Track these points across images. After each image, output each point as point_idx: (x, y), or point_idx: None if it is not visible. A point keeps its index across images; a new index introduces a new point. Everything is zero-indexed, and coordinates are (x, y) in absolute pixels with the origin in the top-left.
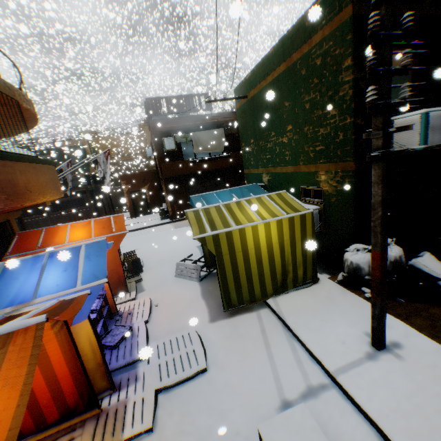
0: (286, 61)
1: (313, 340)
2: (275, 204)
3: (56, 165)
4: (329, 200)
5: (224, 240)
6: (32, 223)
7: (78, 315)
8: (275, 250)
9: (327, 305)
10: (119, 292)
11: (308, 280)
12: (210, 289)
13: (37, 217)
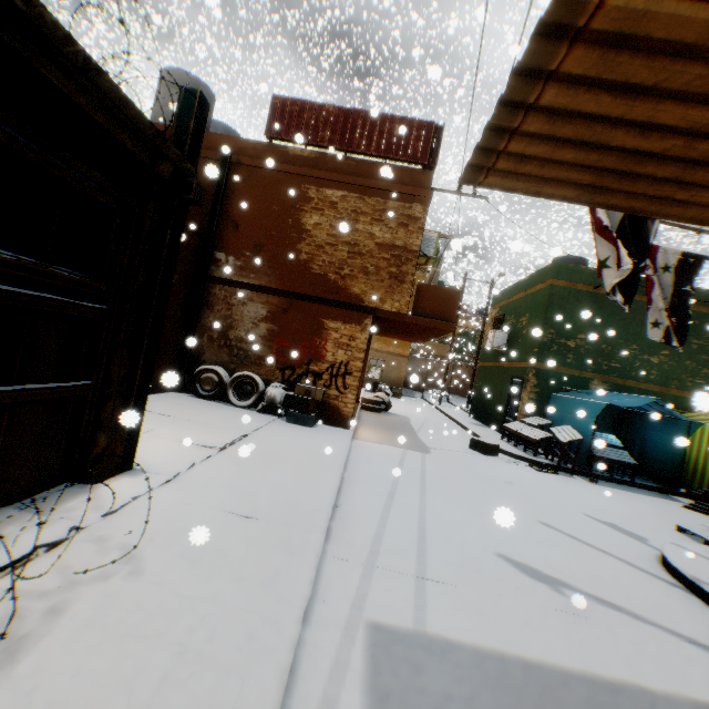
0: None
1: None
2: None
3: None
4: None
5: None
6: None
7: None
8: None
9: None
10: None
11: None
12: None
13: None
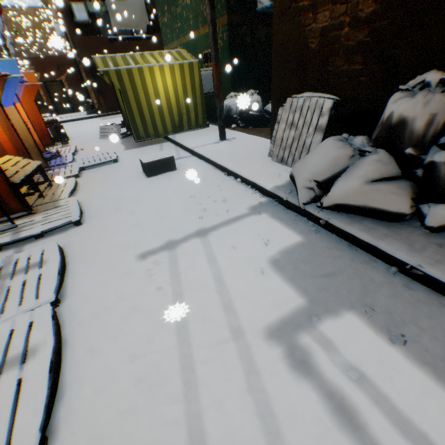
0: None
1: (188, 142)
2: (172, 57)
3: None
4: None
5: (126, 77)
6: None
7: (6, 101)
8: (170, 93)
9: (206, 133)
10: (46, 144)
11: (200, 124)
12: (129, 141)
13: None
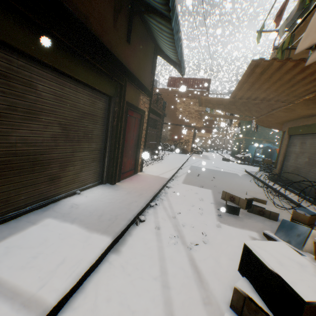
0: None
1: None
2: None
3: None
4: None
5: None
6: None
7: None
8: None
9: None
10: None
11: None
12: None
13: None
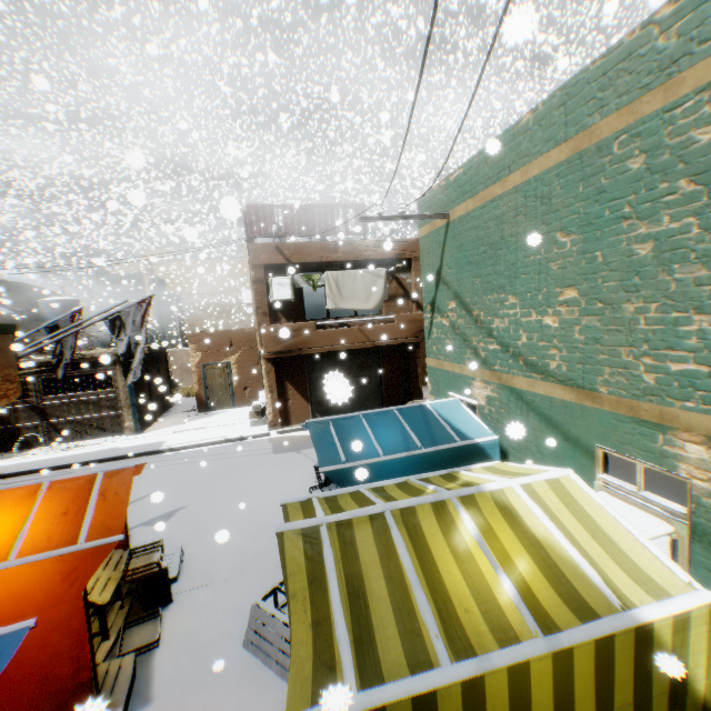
0: (572, 138)
1: None
2: (564, 540)
3: (8, 329)
4: None
5: None
6: (4, 414)
7: None
8: None
9: None
10: None
11: None
12: None
13: (15, 403)
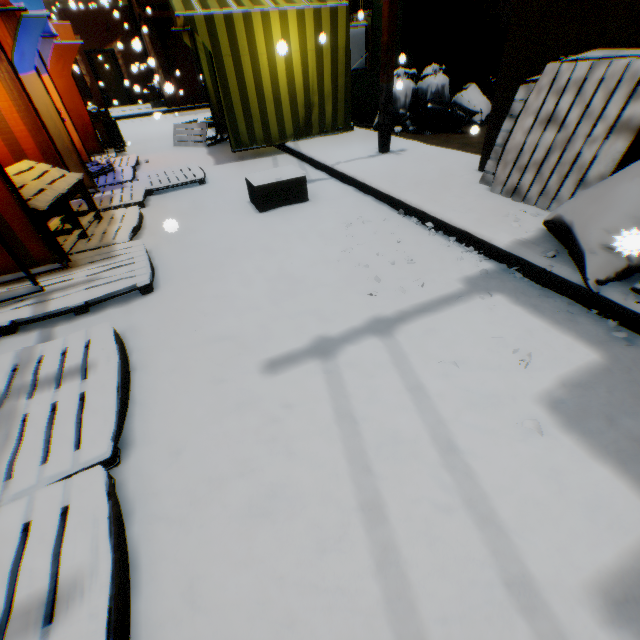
0: None
1: (324, 155)
2: None
3: None
4: (378, 6)
5: (222, 31)
6: None
7: (22, 63)
8: (295, 65)
9: (351, 140)
10: (91, 151)
11: (339, 126)
12: (220, 150)
13: None
